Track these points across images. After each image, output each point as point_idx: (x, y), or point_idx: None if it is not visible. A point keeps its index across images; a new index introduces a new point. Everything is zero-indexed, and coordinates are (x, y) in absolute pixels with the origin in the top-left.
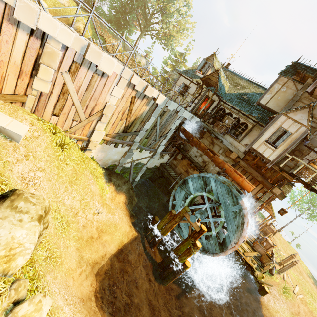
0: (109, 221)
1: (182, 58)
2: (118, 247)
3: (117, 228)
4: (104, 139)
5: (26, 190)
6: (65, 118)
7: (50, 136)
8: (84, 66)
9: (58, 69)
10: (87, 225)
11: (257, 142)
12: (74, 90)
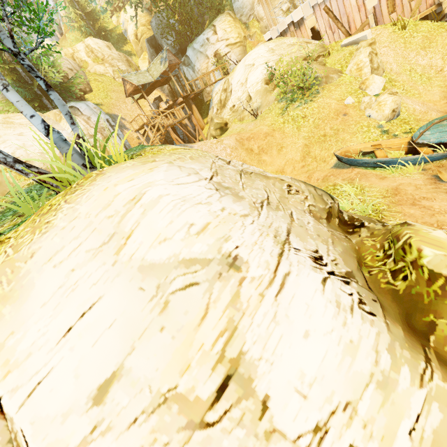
0: None
1: None
2: None
3: None
4: None
5: None
6: (401, 8)
7: (391, 28)
8: None
9: None
10: None
11: None
12: None
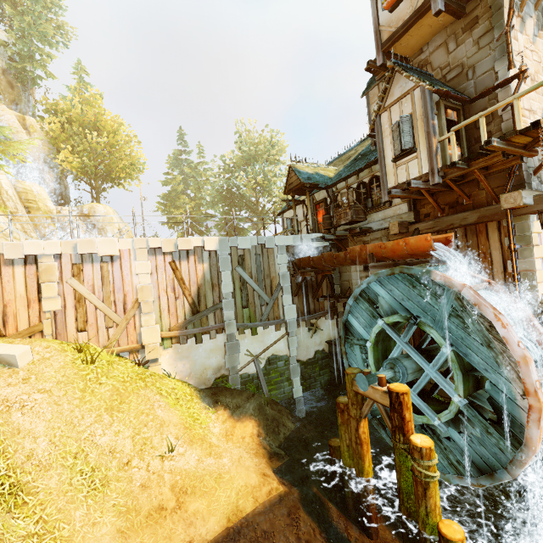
0: (205, 470)
1: None
2: (225, 523)
3: (223, 479)
4: (168, 337)
5: (4, 415)
6: (96, 330)
7: (73, 354)
8: (87, 263)
9: (61, 279)
10: (151, 482)
11: (389, 175)
12: (89, 292)
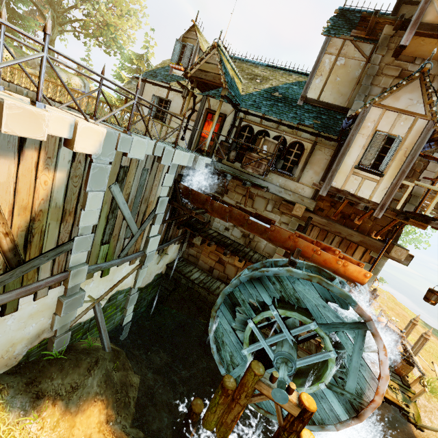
0: None
1: (143, 64)
2: None
3: None
4: None
5: None
6: None
7: None
8: None
9: None
10: None
11: (340, 173)
12: None
